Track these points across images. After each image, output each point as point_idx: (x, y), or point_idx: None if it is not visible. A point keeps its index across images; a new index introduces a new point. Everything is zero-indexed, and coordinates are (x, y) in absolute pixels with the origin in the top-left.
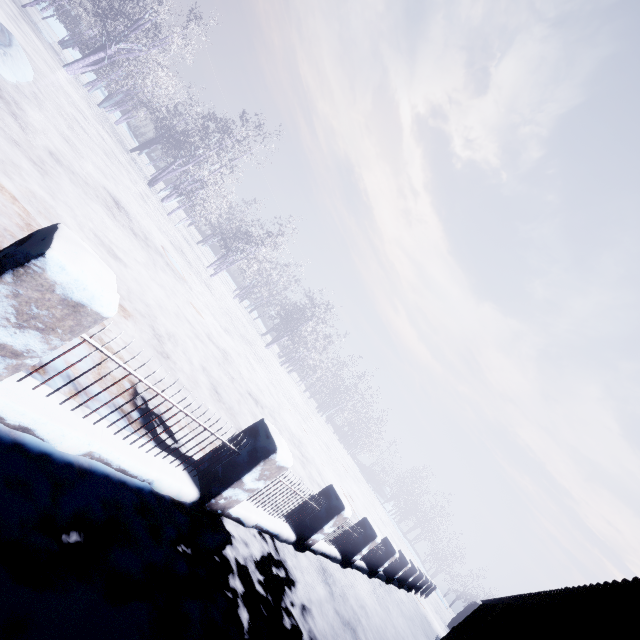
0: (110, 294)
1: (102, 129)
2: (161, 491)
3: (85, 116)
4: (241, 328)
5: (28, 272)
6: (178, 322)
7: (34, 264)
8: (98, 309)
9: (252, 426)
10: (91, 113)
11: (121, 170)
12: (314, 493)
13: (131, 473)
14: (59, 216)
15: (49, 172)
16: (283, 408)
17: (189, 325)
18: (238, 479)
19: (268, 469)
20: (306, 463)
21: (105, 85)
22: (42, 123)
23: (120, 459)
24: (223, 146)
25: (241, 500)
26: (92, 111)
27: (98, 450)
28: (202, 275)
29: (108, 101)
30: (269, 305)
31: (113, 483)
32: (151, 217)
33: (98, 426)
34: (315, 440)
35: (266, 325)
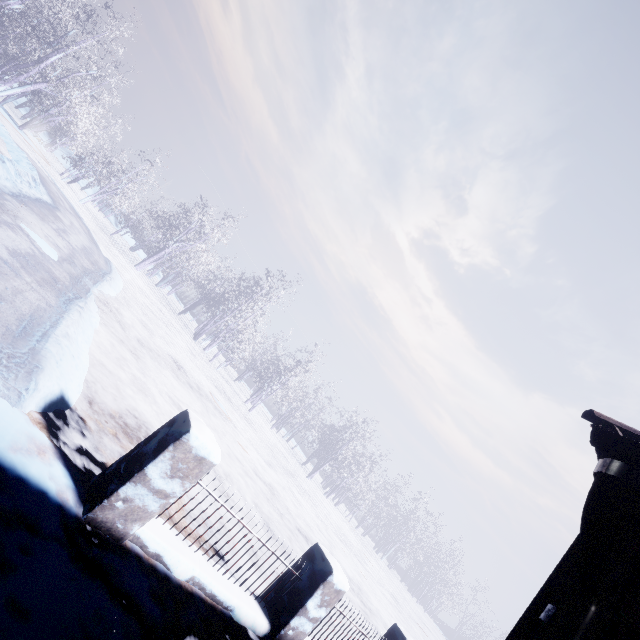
0: (217, 449)
1: (160, 304)
2: (240, 619)
3: (150, 299)
4: (282, 459)
5: (181, 443)
6: (230, 461)
7: (184, 438)
8: (212, 459)
9: (308, 551)
10: (153, 294)
11: (175, 333)
12: (377, 632)
13: (219, 598)
14: (149, 388)
15: (139, 355)
16: (335, 547)
17: (239, 463)
18: (302, 605)
19: (327, 593)
20: (370, 615)
21: (162, 271)
22: (130, 318)
23: (212, 584)
24: (253, 298)
25: (307, 632)
26: (153, 292)
27: (198, 575)
28: (242, 411)
29: (163, 281)
30: (306, 430)
31: (208, 606)
32: (199, 367)
33: (196, 555)
34: (377, 588)
35: (305, 452)
